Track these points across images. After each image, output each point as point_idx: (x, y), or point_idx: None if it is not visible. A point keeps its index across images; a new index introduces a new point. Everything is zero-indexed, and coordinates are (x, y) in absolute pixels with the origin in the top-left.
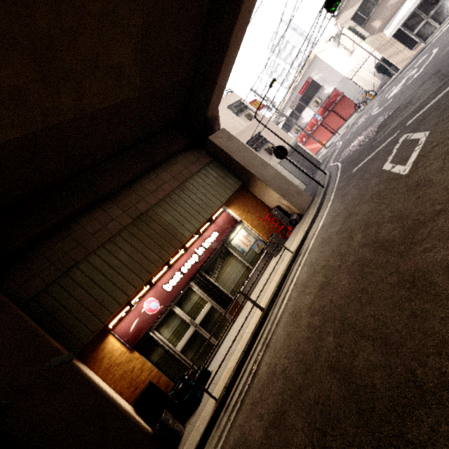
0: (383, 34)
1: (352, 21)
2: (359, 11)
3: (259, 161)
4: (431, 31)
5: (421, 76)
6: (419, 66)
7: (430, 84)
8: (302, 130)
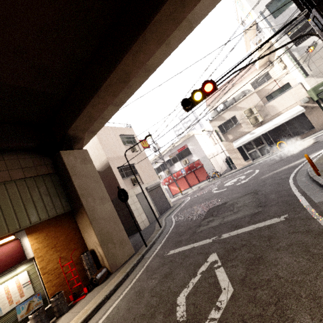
0: (232, 144)
1: (218, 128)
2: (223, 125)
3: (101, 193)
4: (257, 157)
5: (246, 185)
6: (246, 176)
7: (249, 201)
8: (171, 175)
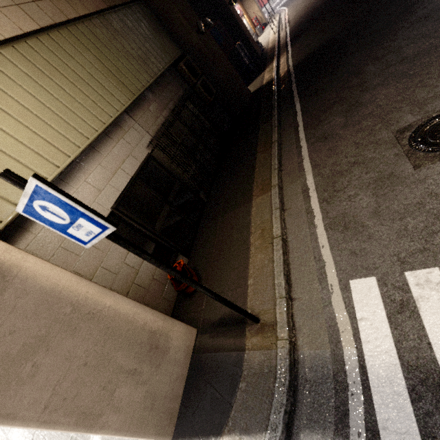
0: None
1: None
2: None
3: None
4: None
5: None
6: None
7: None
8: None
